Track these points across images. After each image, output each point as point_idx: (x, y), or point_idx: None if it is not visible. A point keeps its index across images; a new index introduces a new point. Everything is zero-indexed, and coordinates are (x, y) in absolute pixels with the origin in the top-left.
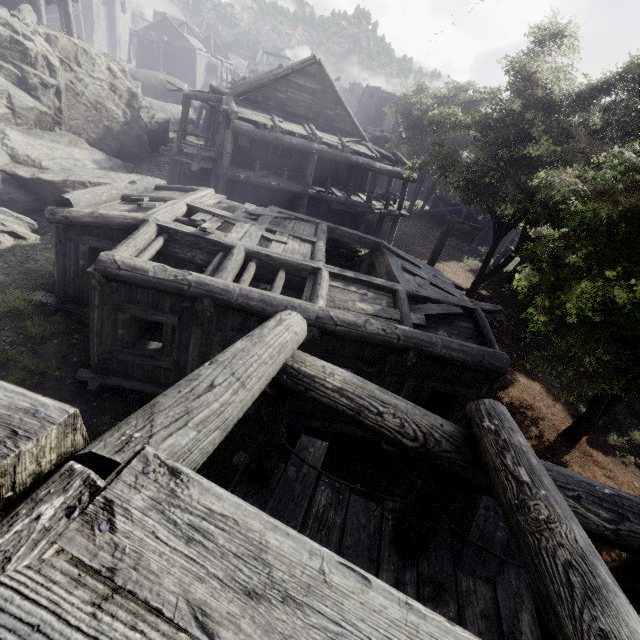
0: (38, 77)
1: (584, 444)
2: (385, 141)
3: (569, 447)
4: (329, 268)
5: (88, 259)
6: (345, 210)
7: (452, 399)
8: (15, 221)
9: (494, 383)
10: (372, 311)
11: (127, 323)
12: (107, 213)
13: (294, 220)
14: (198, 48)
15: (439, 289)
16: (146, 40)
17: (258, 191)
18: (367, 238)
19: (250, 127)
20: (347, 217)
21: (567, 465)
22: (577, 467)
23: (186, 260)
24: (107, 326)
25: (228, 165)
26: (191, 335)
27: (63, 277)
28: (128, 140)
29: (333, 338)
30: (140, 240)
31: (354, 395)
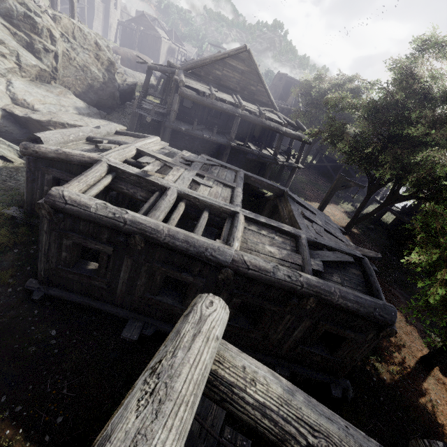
0: (42, 44)
1: (437, 371)
2: (288, 112)
3: (426, 374)
4: (245, 212)
5: (51, 186)
6: (257, 160)
7: (341, 338)
8: (7, 148)
9: (381, 331)
10: (278, 255)
11: (70, 248)
12: (69, 151)
13: (219, 167)
14: (163, 37)
15: (330, 234)
16: (128, 28)
17: (194, 140)
18: (274, 186)
19: (193, 93)
20: (257, 164)
21: (425, 392)
22: (433, 394)
23: (129, 195)
24: (53, 248)
25: (174, 119)
26: (123, 263)
27: (30, 198)
28: (104, 95)
29: (244, 278)
30: (91, 177)
31: (279, 417)
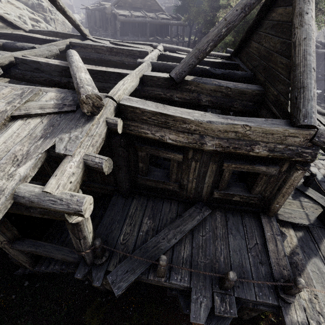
0: (49, 16)
1: None
2: (172, 9)
3: None
4: None
5: None
6: None
7: None
8: None
9: None
10: None
11: None
12: None
13: None
14: None
15: None
16: None
17: None
18: None
19: (124, 18)
20: None
21: None
22: None
23: None
24: None
25: (119, 35)
26: None
27: None
28: None
29: None
30: None
31: None
